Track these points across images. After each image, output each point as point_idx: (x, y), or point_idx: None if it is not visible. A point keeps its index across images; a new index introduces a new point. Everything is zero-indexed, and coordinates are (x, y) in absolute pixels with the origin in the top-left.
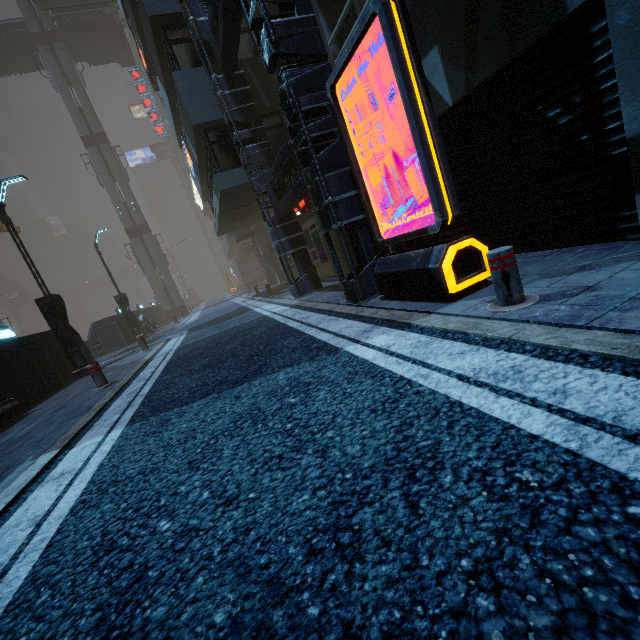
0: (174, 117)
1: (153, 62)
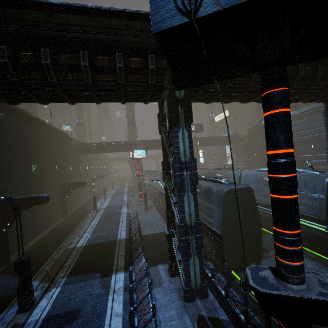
0: None
1: None
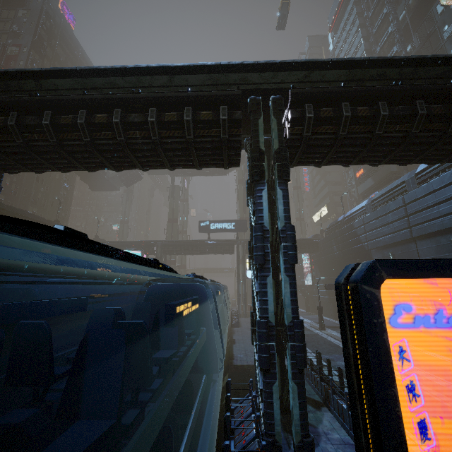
0: (369, 187)
1: (374, 176)
